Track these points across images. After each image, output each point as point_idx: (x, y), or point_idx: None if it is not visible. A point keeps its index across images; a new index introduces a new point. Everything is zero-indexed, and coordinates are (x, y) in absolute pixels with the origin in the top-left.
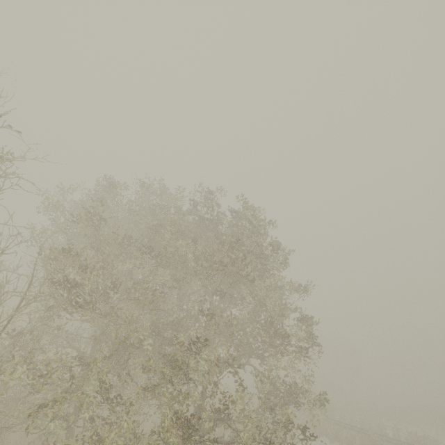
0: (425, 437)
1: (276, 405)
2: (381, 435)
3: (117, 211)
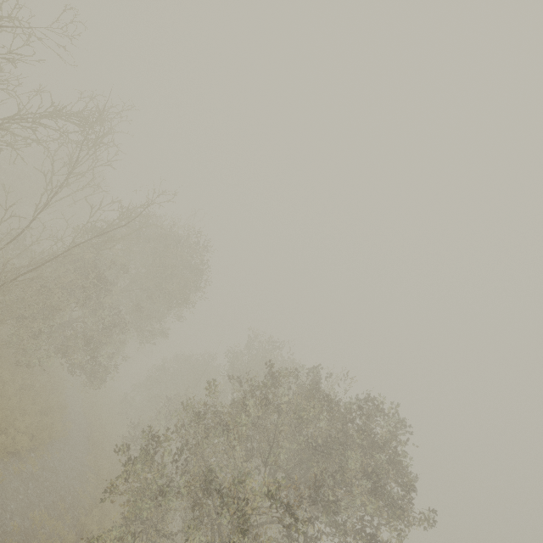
0: None
1: None
2: None
3: (277, 364)
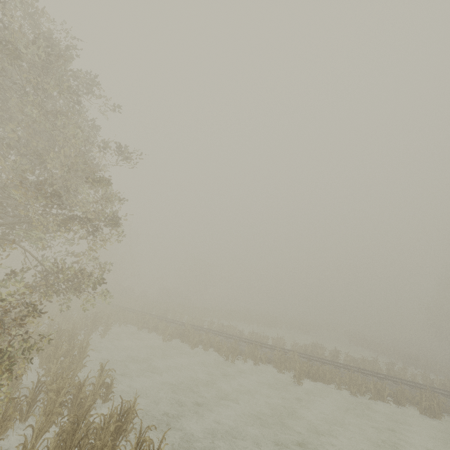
0: (229, 326)
1: (36, 287)
2: (197, 326)
3: None
